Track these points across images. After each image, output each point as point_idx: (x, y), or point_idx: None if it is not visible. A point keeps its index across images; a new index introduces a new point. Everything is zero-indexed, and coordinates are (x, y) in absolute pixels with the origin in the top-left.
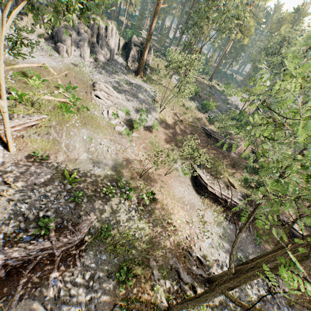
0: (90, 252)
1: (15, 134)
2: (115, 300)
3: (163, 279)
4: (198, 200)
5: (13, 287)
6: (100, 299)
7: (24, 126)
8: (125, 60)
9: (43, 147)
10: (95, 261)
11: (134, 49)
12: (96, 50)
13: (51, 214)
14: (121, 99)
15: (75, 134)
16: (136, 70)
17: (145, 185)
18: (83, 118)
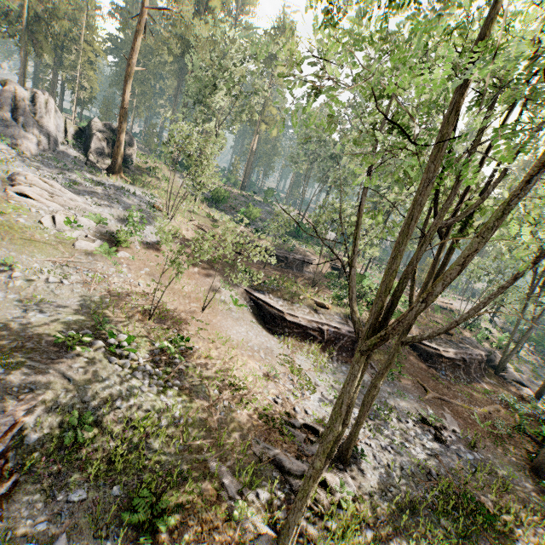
0: (30, 498)
1: None
2: None
3: (249, 488)
4: (276, 343)
5: None
6: None
7: None
8: (83, 154)
9: None
10: (51, 513)
11: (99, 136)
12: (14, 132)
13: None
14: (83, 203)
15: None
16: (108, 166)
17: (164, 331)
18: None
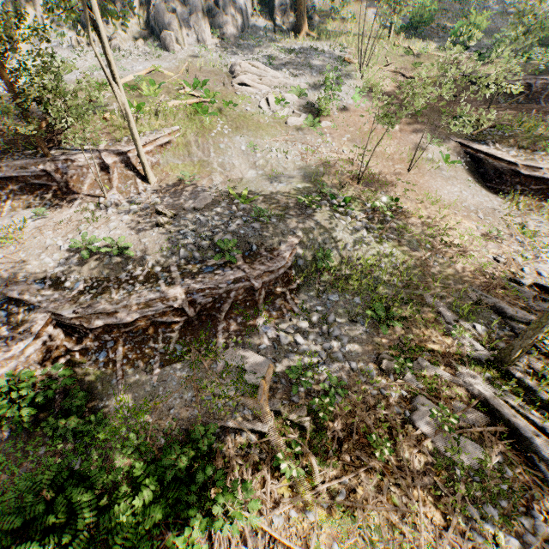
0: (308, 294)
1: (148, 160)
2: (377, 349)
3: (464, 321)
4: (500, 204)
5: (211, 334)
6: (350, 348)
7: (156, 144)
8: (270, 20)
9: (190, 173)
10: (321, 303)
11: None
12: (218, 21)
13: (230, 238)
14: (283, 78)
15: (227, 146)
16: (293, 25)
17: (372, 194)
18: (232, 121)
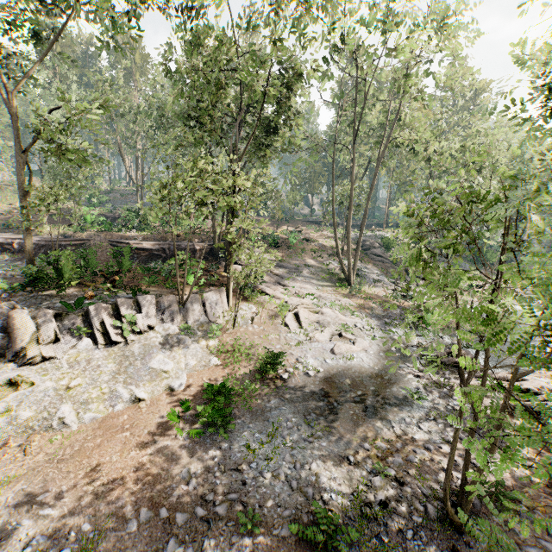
0: None
1: None
2: None
3: None
4: None
5: None
6: None
7: None
8: None
9: None
10: None
11: None
12: None
13: None
14: None
15: None
16: None
17: None
18: None
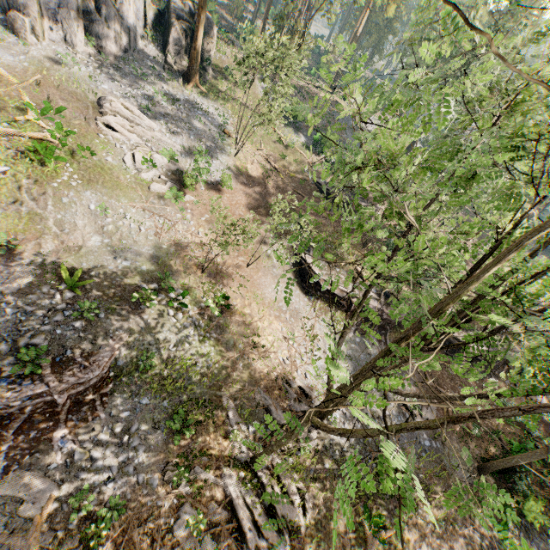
0: (121, 396)
1: None
2: (167, 458)
3: (244, 422)
4: (305, 304)
5: None
6: (143, 459)
7: None
8: (162, 52)
9: (12, 229)
10: (131, 407)
11: (178, 28)
12: (97, 29)
13: (41, 340)
14: (159, 131)
15: (73, 201)
16: (185, 71)
17: (211, 285)
18: (85, 171)
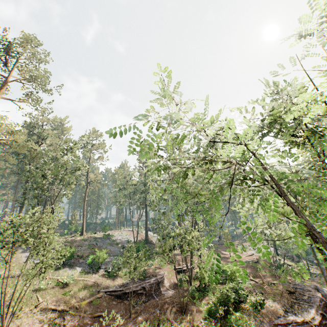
0: None
1: None
2: None
3: None
4: None
5: None
6: None
7: None
8: None
9: None
10: None
11: None
12: None
13: None
14: None
15: None
16: None
17: None
18: None
